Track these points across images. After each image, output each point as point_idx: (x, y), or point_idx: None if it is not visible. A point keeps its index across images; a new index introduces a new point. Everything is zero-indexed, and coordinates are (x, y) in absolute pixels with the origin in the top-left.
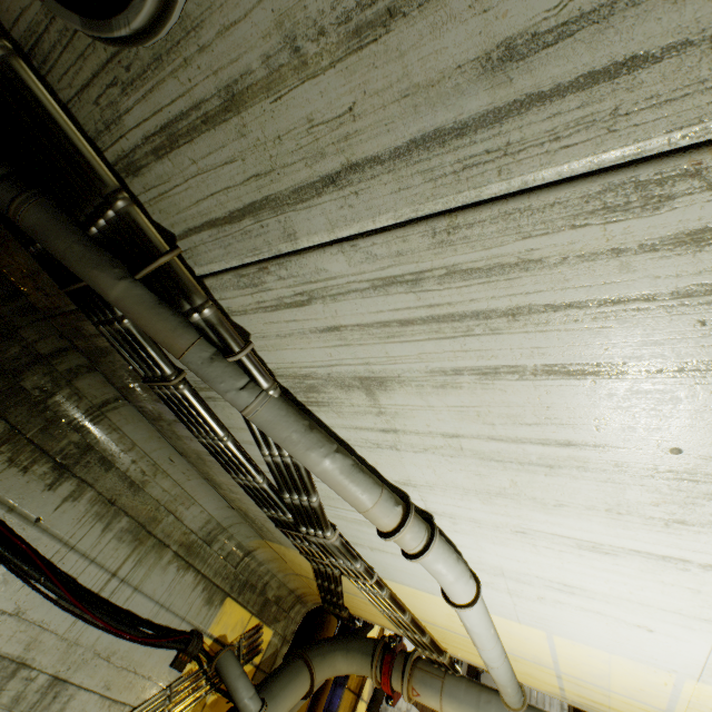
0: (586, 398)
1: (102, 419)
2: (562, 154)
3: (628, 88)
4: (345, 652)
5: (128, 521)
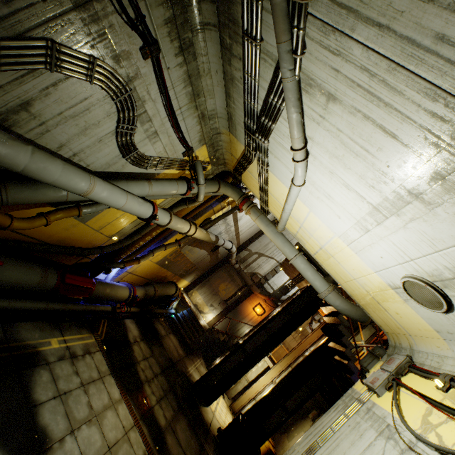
0: (382, 140)
1: (202, 32)
2: (430, 72)
3: (451, 69)
4: (232, 190)
5: (191, 90)
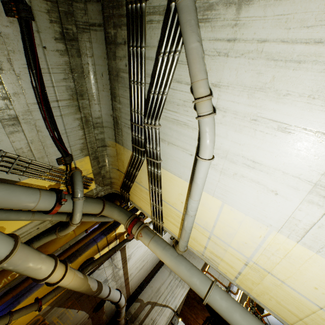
0: None
1: (88, 32)
2: None
3: None
4: (119, 210)
5: (73, 85)
